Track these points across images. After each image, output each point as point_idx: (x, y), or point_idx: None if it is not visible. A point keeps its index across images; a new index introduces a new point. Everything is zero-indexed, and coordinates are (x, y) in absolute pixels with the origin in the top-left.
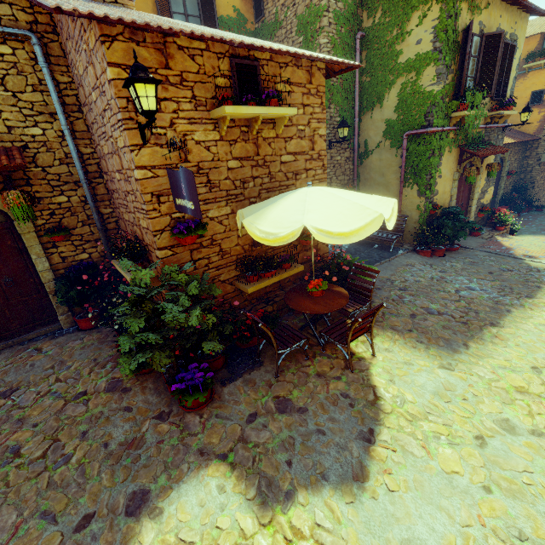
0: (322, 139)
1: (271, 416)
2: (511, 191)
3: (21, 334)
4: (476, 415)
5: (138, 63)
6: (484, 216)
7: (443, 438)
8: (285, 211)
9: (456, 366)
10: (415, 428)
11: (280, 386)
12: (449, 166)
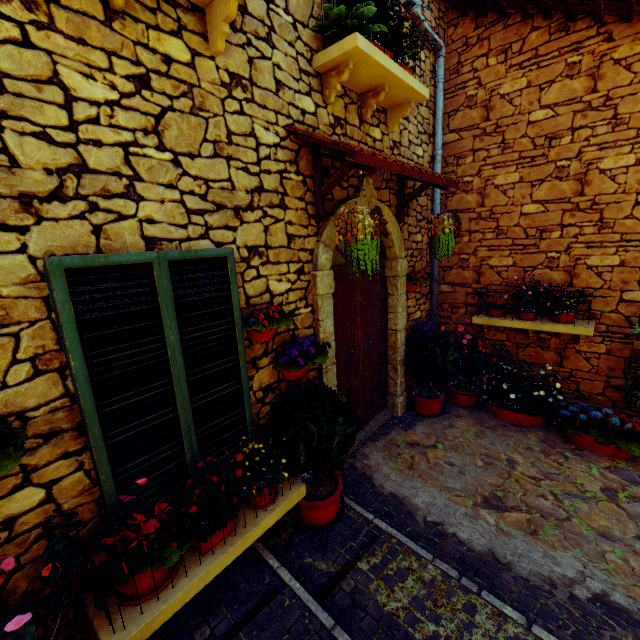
0: None
1: None
2: None
3: (362, 425)
4: None
5: None
6: None
7: None
8: None
9: None
10: None
11: None
12: None
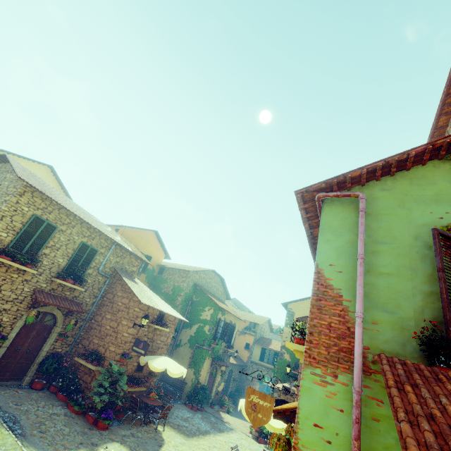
0: (170, 338)
1: (130, 436)
2: (235, 390)
3: (5, 380)
4: (189, 448)
5: (148, 315)
6: (218, 398)
7: (179, 450)
8: (160, 362)
9: (188, 440)
10: (173, 447)
11: (132, 431)
12: (207, 364)
